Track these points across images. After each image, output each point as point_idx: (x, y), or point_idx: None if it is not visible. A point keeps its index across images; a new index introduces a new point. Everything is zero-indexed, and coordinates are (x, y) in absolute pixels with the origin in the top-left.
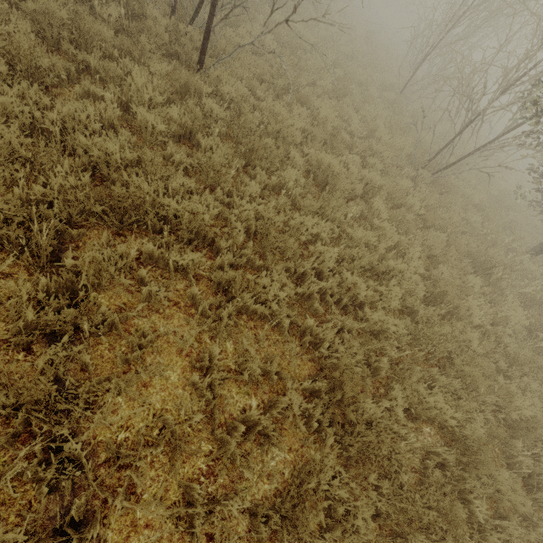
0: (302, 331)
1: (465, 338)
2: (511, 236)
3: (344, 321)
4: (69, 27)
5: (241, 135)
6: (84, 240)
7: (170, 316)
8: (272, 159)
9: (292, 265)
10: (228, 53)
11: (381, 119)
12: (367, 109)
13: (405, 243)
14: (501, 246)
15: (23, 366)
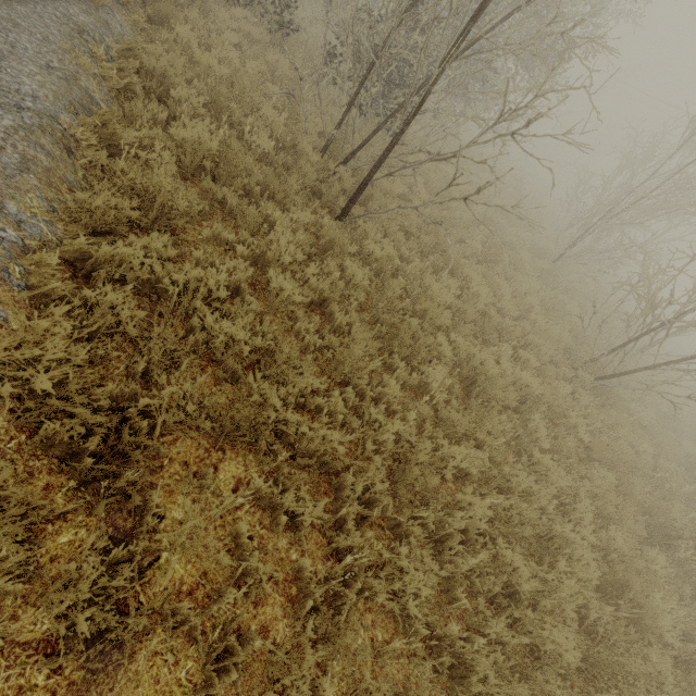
0: (437, 638)
1: (659, 676)
2: (693, 484)
3: (498, 632)
4: (215, 158)
5: (382, 309)
6: (171, 455)
7: (262, 598)
8: (416, 347)
9: (431, 517)
10: (376, 198)
11: (533, 293)
12: (519, 280)
13: (568, 485)
14: (681, 498)
15: None
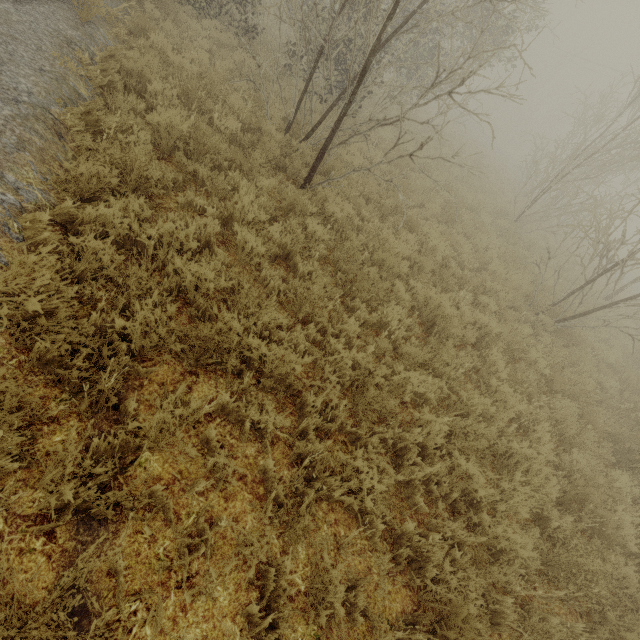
0: (397, 536)
1: (620, 577)
2: None
3: (454, 530)
4: (187, 139)
5: (342, 260)
6: (150, 377)
7: (232, 495)
8: (375, 291)
9: (390, 434)
10: (337, 169)
11: (493, 248)
12: (479, 238)
13: (528, 412)
14: None
15: (37, 559)
